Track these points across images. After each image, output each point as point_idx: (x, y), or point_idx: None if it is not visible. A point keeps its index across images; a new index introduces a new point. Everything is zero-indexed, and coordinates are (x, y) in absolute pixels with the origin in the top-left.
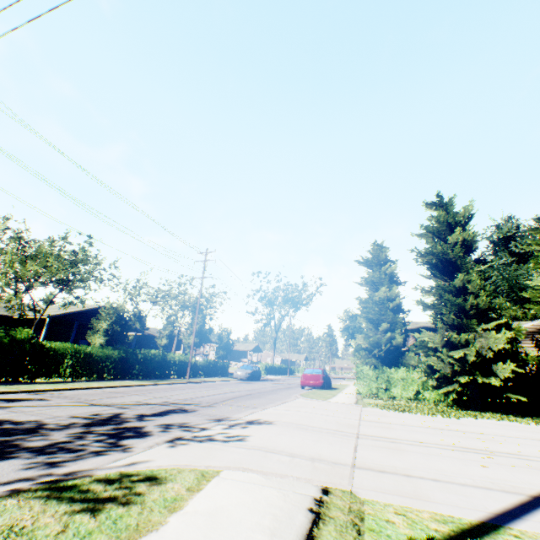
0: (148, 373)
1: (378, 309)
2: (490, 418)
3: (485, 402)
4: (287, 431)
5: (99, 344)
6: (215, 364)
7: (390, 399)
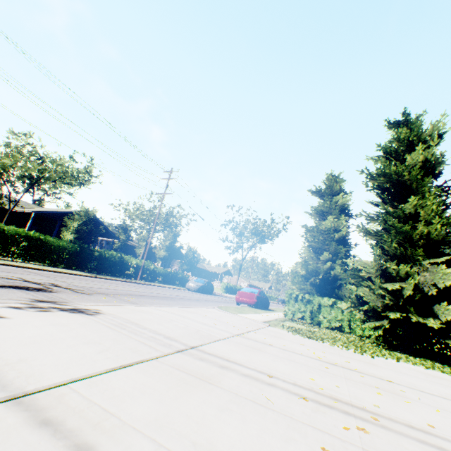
0: (103, 269)
1: (323, 239)
2: (417, 365)
3: (421, 347)
4: (81, 324)
5: (69, 240)
6: (175, 275)
7: (313, 326)
